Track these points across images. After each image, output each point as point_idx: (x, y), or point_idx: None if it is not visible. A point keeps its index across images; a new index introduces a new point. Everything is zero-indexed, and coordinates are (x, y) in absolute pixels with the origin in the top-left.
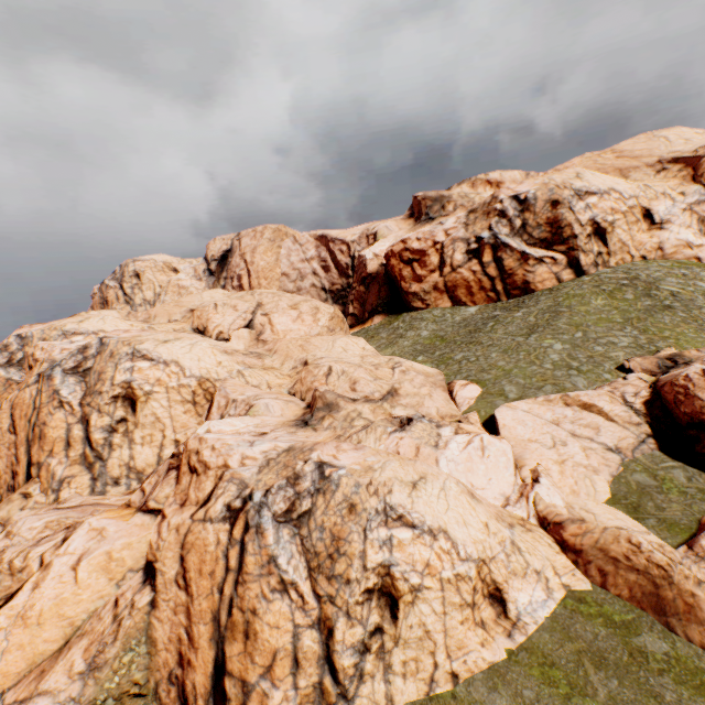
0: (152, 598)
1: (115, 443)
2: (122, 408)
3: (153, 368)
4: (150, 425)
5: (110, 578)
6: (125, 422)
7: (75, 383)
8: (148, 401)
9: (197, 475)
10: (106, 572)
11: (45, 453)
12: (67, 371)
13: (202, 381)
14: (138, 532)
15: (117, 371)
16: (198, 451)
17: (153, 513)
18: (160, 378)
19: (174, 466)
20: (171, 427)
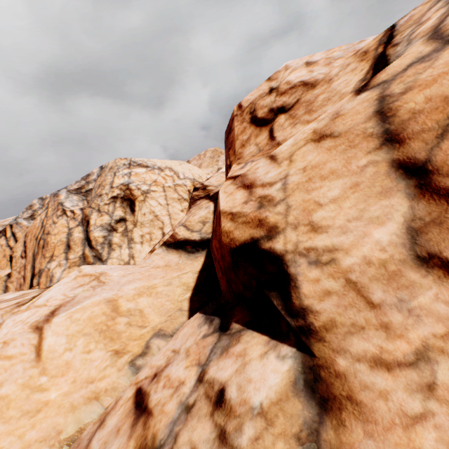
0: (301, 365)
1: (113, 242)
2: (121, 208)
3: (149, 173)
4: (148, 224)
5: (114, 352)
6: (123, 222)
7: (77, 200)
8: (145, 200)
9: (287, 110)
10: (105, 337)
11: (46, 259)
12: (71, 191)
13: (195, 183)
14: (161, 274)
15: (115, 177)
16: (272, 87)
17: (182, 250)
18: (155, 180)
19: (201, 196)
20: (169, 226)
